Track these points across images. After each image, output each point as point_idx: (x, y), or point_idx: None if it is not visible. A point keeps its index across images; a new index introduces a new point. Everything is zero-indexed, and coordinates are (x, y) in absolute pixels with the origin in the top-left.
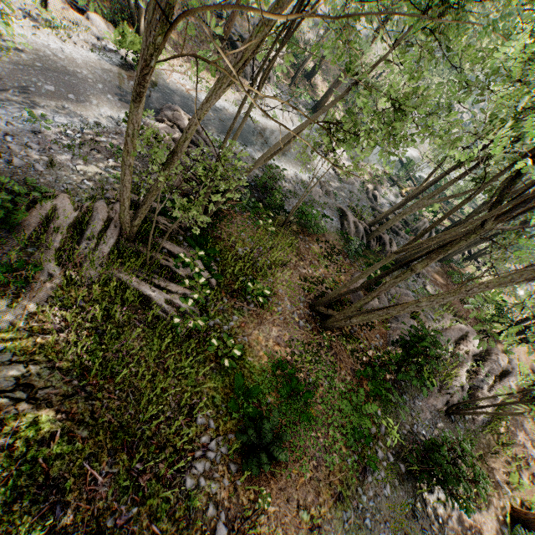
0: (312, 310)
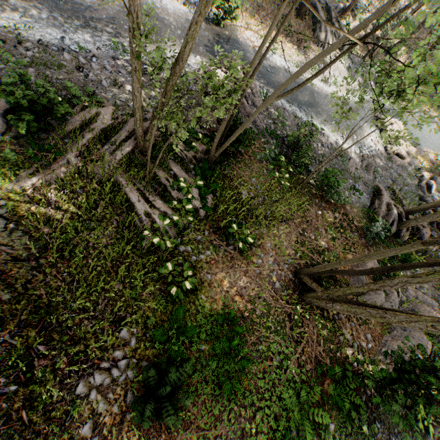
0: (295, 276)
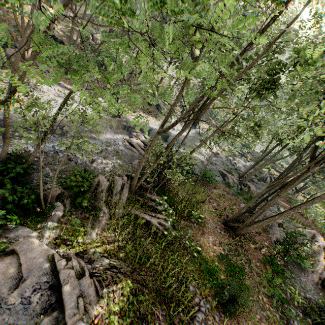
0: (225, 225)
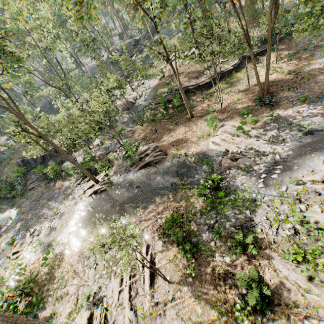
0: None
